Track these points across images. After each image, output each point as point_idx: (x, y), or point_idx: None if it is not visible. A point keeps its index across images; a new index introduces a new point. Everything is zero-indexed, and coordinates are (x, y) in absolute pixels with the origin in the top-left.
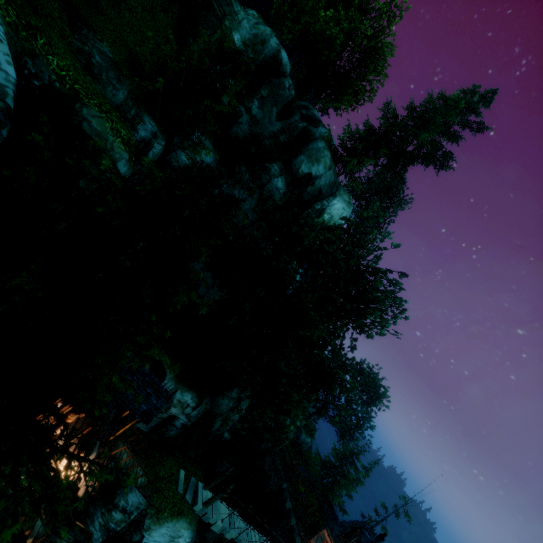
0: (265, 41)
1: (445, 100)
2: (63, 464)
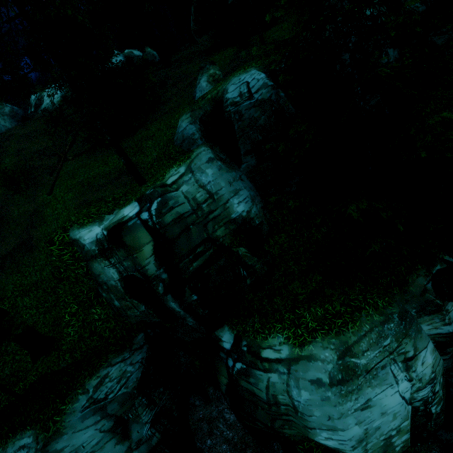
0: None
1: None
2: None
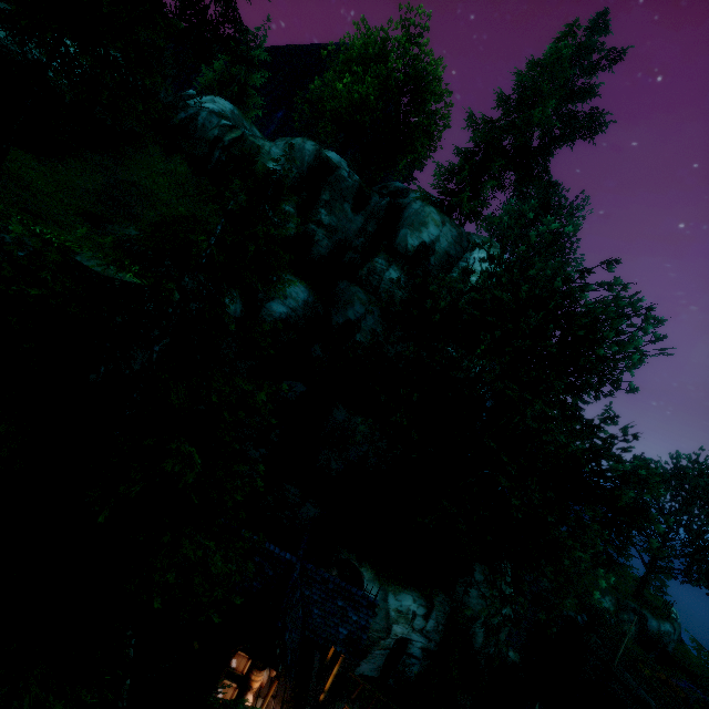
0: (301, 151)
1: (540, 65)
2: None
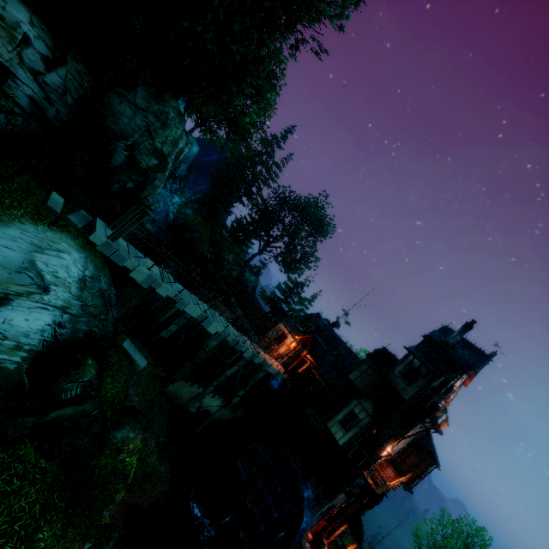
0: None
1: None
2: None
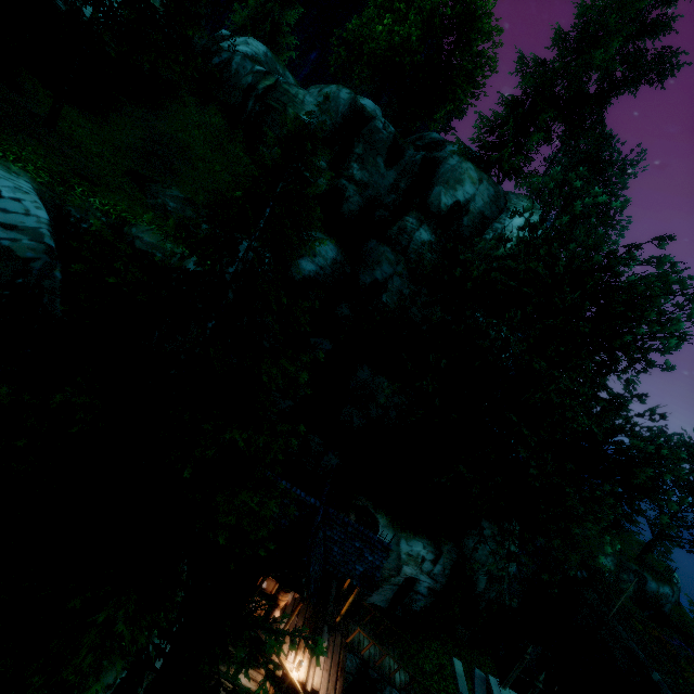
0: (336, 100)
1: None
2: (290, 660)
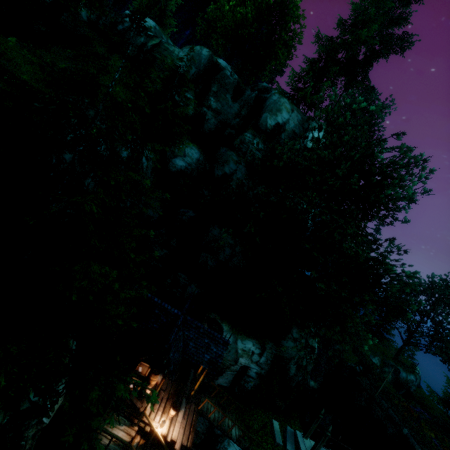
0: (199, 55)
1: None
2: (156, 421)
